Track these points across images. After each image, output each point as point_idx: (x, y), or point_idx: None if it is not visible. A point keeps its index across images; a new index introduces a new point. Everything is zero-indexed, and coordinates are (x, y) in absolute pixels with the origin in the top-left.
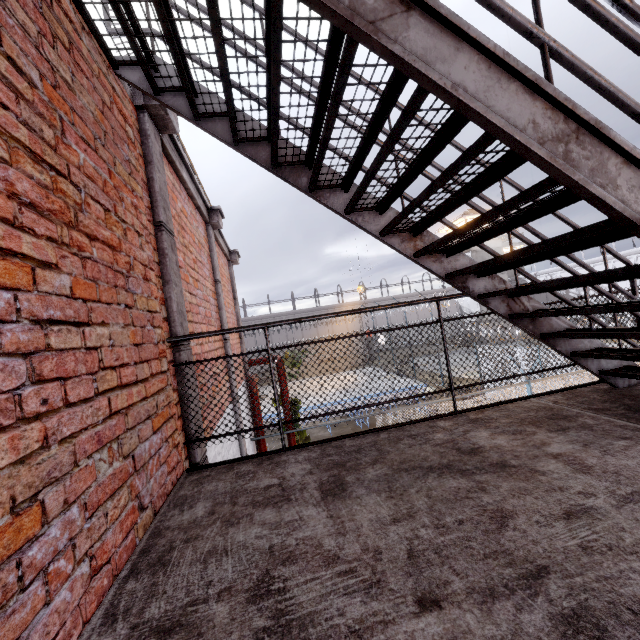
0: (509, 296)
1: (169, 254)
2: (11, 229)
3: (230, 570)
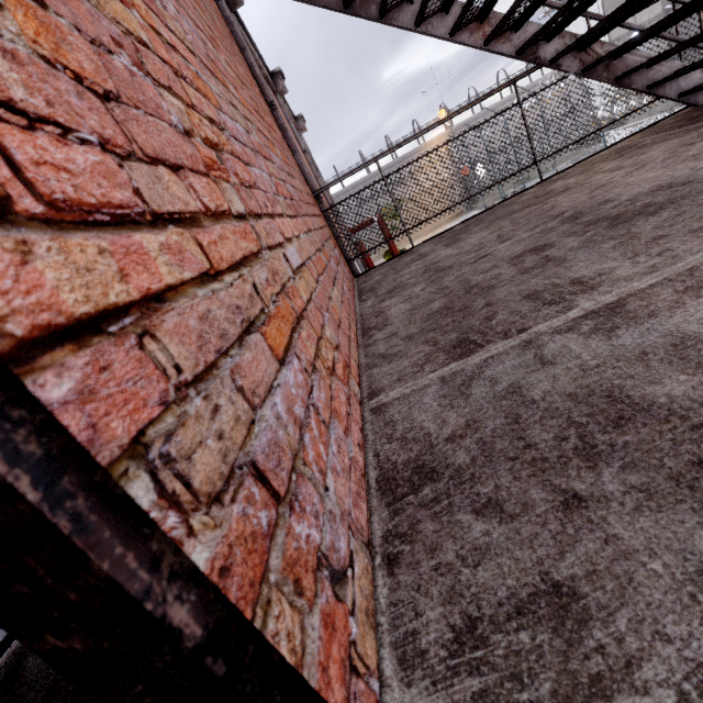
0: (581, 50)
1: (287, 128)
2: (261, 126)
3: (408, 276)
